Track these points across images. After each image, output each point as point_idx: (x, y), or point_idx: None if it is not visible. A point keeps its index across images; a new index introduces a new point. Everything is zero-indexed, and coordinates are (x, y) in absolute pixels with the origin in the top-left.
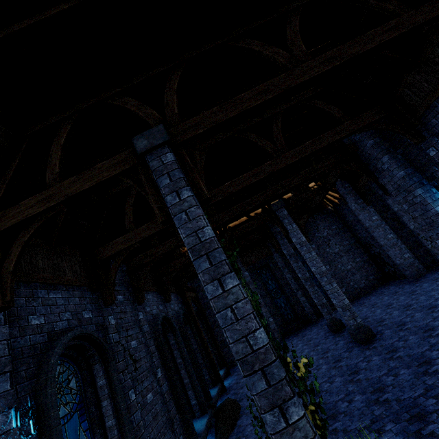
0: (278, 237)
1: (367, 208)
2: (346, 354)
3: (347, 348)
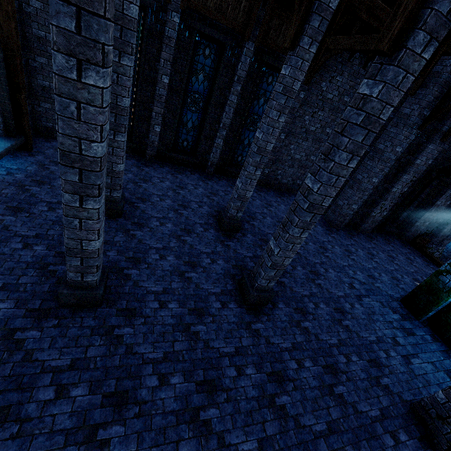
0: (313, 22)
1: (414, 130)
2: (216, 305)
3: (223, 291)
